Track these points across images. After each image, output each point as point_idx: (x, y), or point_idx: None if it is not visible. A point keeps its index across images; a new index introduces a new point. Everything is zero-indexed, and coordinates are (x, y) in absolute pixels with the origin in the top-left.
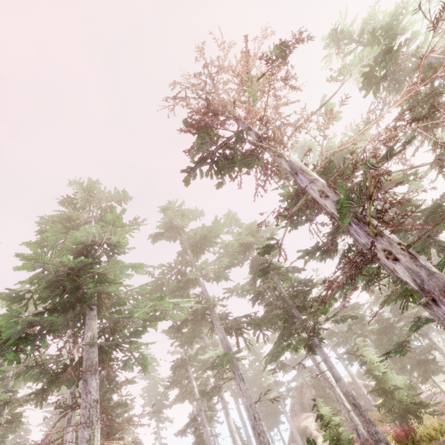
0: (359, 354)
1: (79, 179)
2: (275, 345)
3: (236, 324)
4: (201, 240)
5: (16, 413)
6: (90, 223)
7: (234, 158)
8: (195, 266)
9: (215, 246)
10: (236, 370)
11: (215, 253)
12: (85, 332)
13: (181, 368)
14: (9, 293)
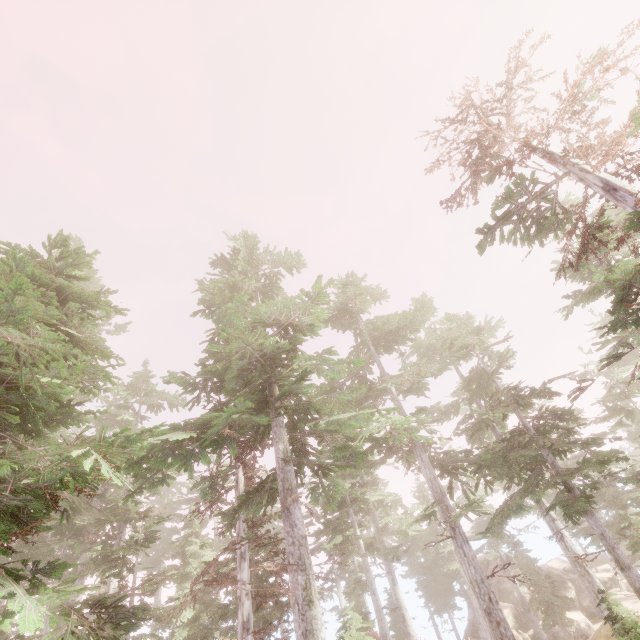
0: (632, 534)
1: (245, 232)
2: (515, 501)
3: (453, 461)
4: (389, 333)
5: (151, 531)
6: (254, 295)
7: (569, 216)
8: (382, 370)
9: (402, 344)
10: (457, 526)
11: (402, 354)
12: (275, 443)
13: (342, 508)
14: (188, 379)
